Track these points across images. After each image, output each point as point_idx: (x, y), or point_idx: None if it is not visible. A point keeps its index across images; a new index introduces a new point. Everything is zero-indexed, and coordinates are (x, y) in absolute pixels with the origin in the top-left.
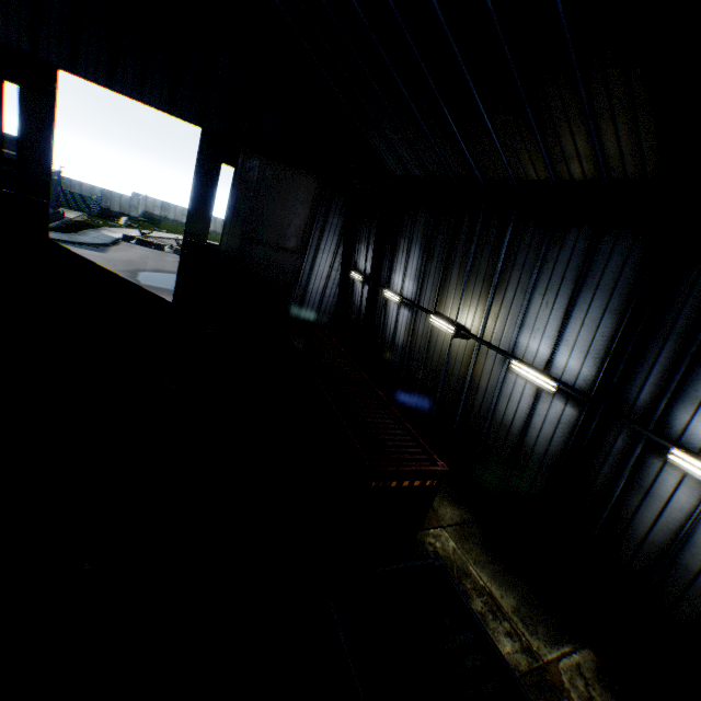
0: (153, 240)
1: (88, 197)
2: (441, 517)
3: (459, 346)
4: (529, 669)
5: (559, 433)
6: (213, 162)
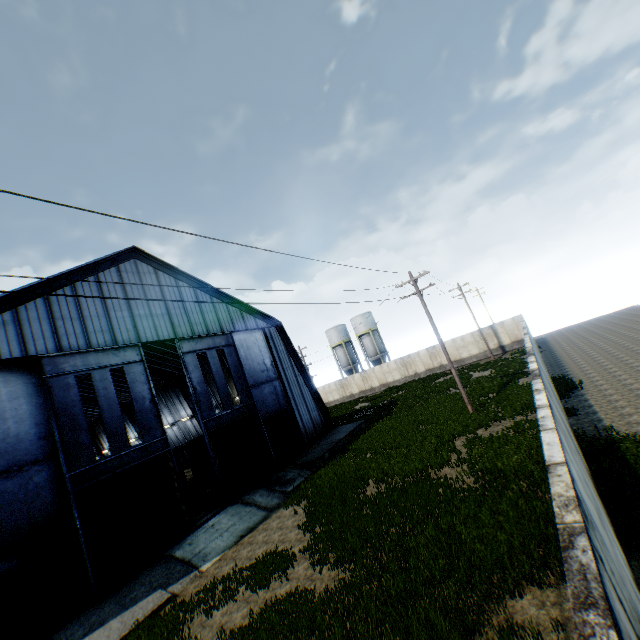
0: None
1: None
2: None
3: None
4: None
5: None
6: None
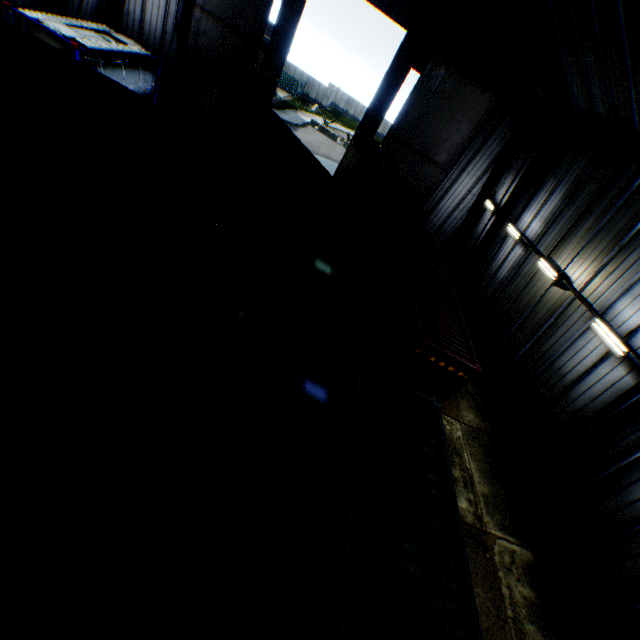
0: (331, 130)
1: (296, 82)
2: (461, 416)
3: (553, 294)
4: (471, 524)
5: (605, 395)
6: (404, 66)
